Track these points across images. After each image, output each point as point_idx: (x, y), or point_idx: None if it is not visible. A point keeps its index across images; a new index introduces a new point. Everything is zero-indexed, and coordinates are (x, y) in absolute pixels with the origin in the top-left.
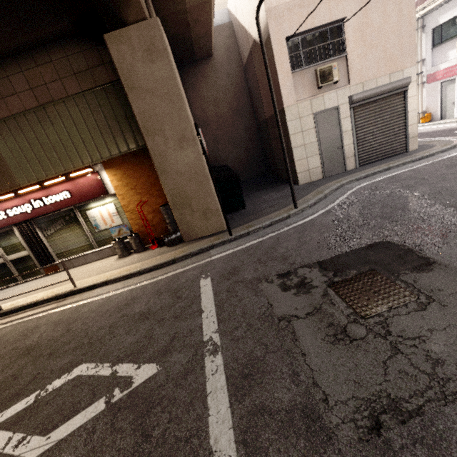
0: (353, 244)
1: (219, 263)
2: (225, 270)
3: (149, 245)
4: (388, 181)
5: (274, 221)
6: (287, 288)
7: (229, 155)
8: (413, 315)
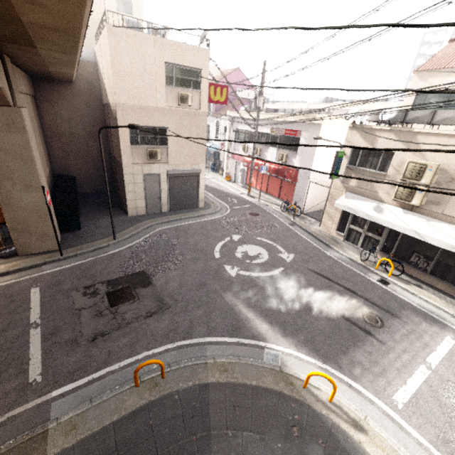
0: (130, 271)
1: (48, 277)
2: (52, 282)
3: None
4: (174, 230)
5: (97, 248)
6: (86, 294)
7: (79, 168)
8: (128, 305)
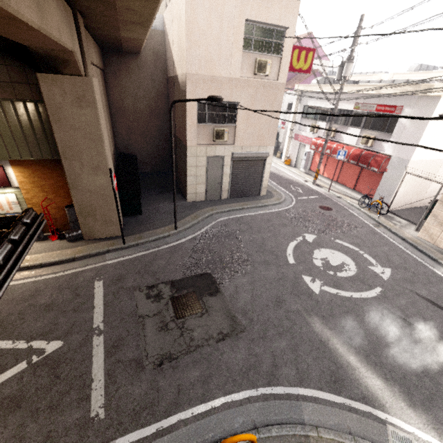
0: (194, 271)
1: (111, 268)
2: (114, 276)
3: (48, 234)
4: (236, 221)
5: (158, 238)
6: (149, 297)
7: (140, 147)
8: (196, 319)
